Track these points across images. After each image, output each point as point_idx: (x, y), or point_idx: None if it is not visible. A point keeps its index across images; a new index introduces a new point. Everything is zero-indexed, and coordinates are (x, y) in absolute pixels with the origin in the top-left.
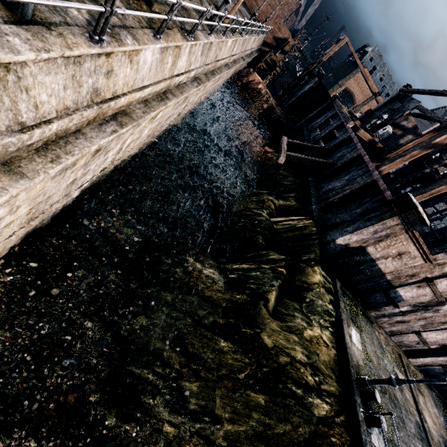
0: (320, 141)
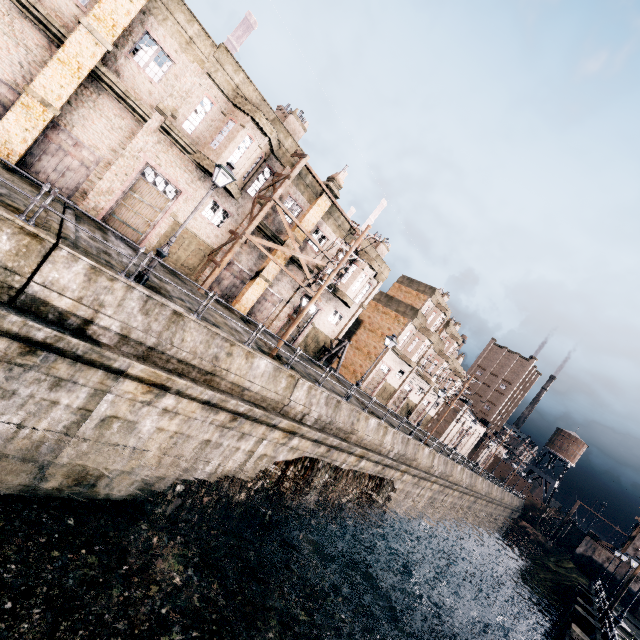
0: None
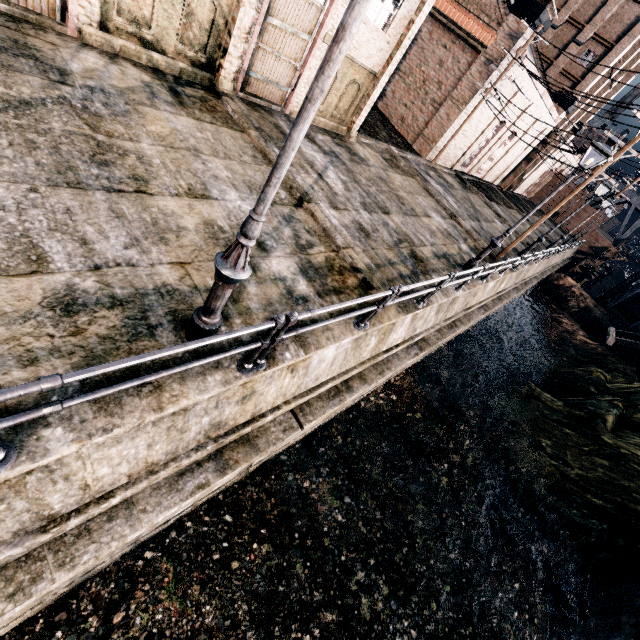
0: None
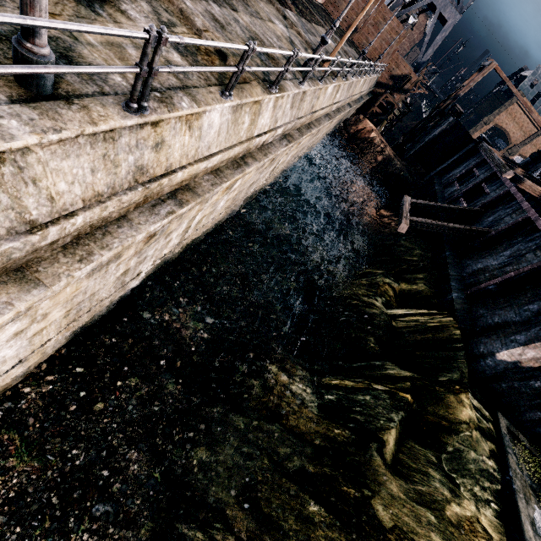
0: (460, 199)
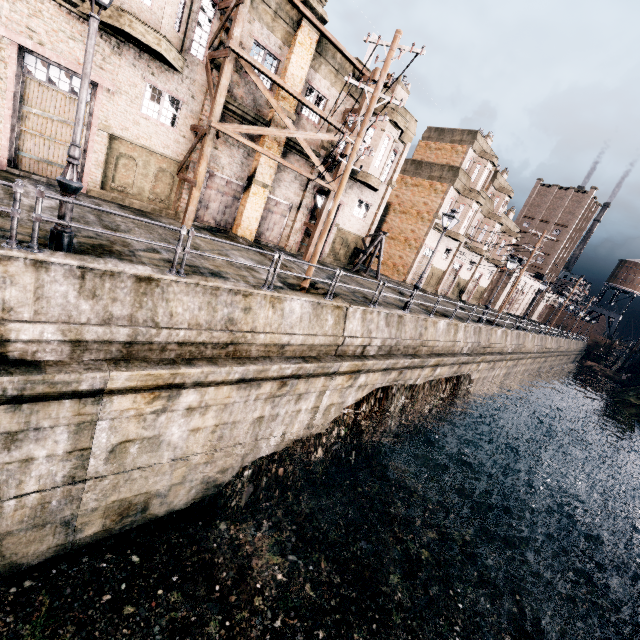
0: None
